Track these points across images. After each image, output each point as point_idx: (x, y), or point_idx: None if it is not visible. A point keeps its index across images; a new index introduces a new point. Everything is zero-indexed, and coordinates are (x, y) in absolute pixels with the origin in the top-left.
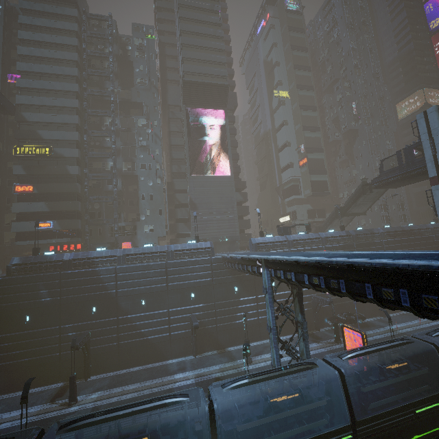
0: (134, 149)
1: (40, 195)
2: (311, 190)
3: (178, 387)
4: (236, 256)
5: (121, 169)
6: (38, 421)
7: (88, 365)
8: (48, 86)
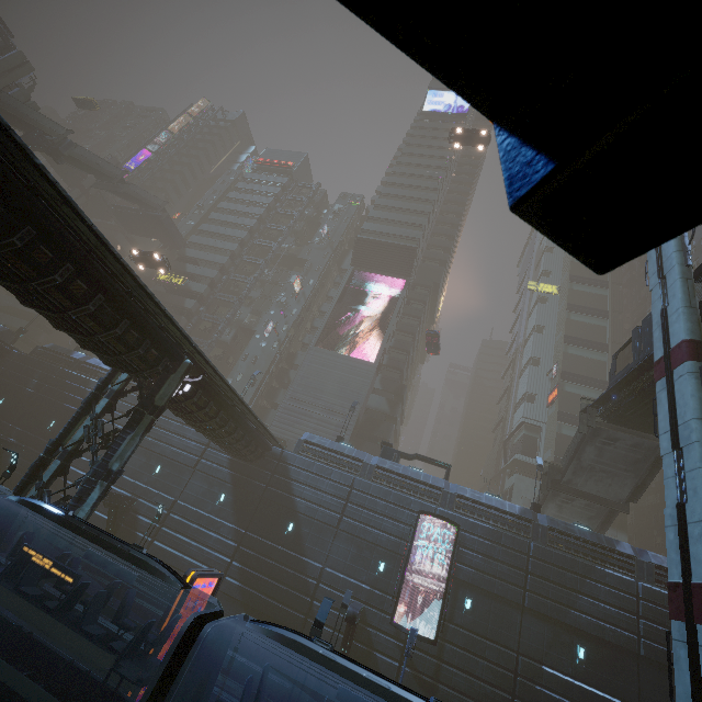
0: (270, 304)
1: None
2: (553, 450)
3: None
4: None
5: (242, 320)
6: None
7: None
8: (222, 231)
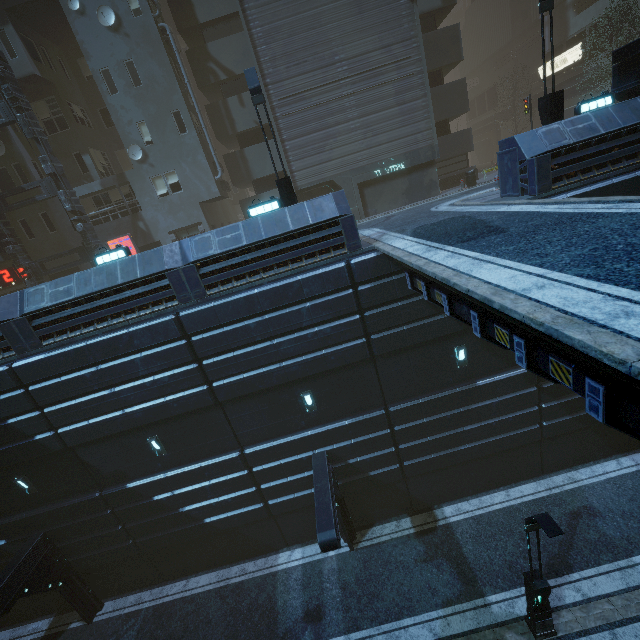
0: None
1: None
2: None
3: None
4: (606, 353)
5: None
6: None
7: (80, 593)
8: None
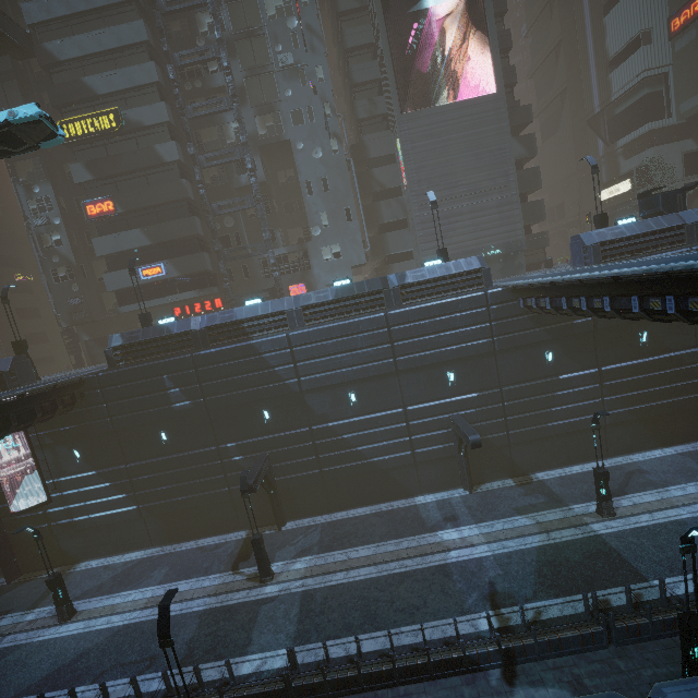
0: (270, 81)
1: (129, 217)
2: None
3: (457, 564)
4: (602, 274)
5: (254, 133)
6: (219, 609)
7: (277, 506)
8: None
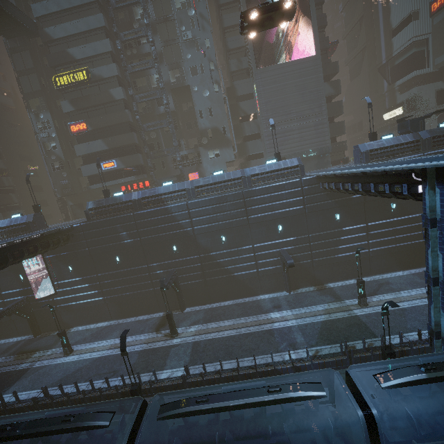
0: (178, 48)
1: (95, 133)
2: None
3: (277, 329)
4: (355, 171)
5: (168, 81)
6: (149, 350)
7: (181, 299)
8: None
